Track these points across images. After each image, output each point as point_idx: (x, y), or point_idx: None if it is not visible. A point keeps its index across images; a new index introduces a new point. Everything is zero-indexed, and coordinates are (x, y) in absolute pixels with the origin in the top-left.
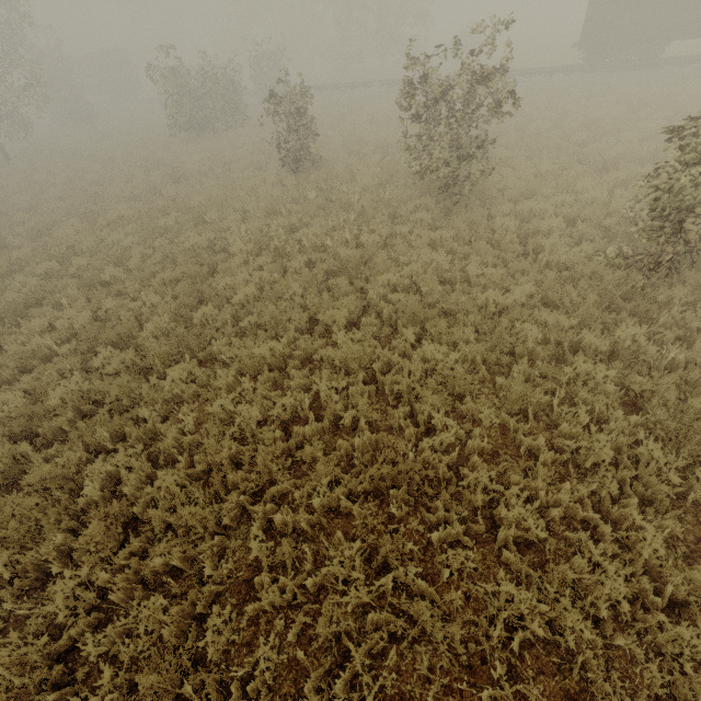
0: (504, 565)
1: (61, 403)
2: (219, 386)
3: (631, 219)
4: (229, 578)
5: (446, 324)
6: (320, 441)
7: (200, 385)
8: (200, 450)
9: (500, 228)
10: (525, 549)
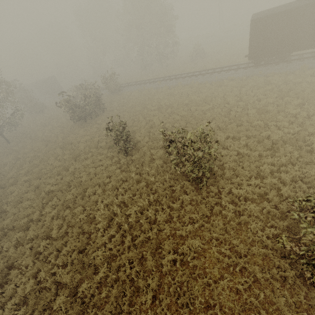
0: None
1: None
2: None
3: (293, 210)
4: None
5: None
6: None
7: None
8: None
9: (224, 202)
10: None
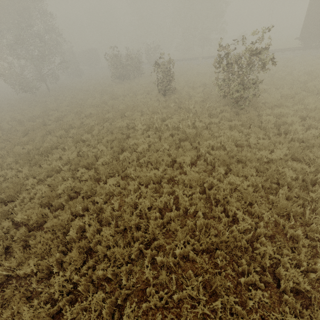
0: (283, 303)
1: (62, 191)
2: (130, 189)
3: None
4: (133, 287)
5: (241, 166)
6: (178, 221)
7: (121, 188)
8: (122, 219)
9: (264, 121)
10: (295, 294)
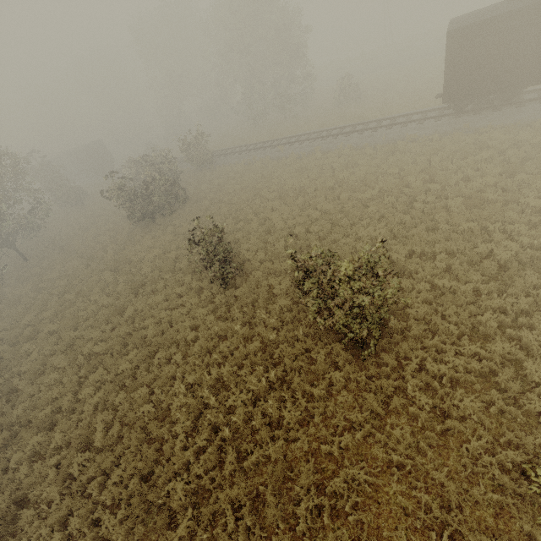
0: None
1: None
2: None
3: None
4: None
5: None
6: None
7: None
8: None
9: (412, 388)
10: None
